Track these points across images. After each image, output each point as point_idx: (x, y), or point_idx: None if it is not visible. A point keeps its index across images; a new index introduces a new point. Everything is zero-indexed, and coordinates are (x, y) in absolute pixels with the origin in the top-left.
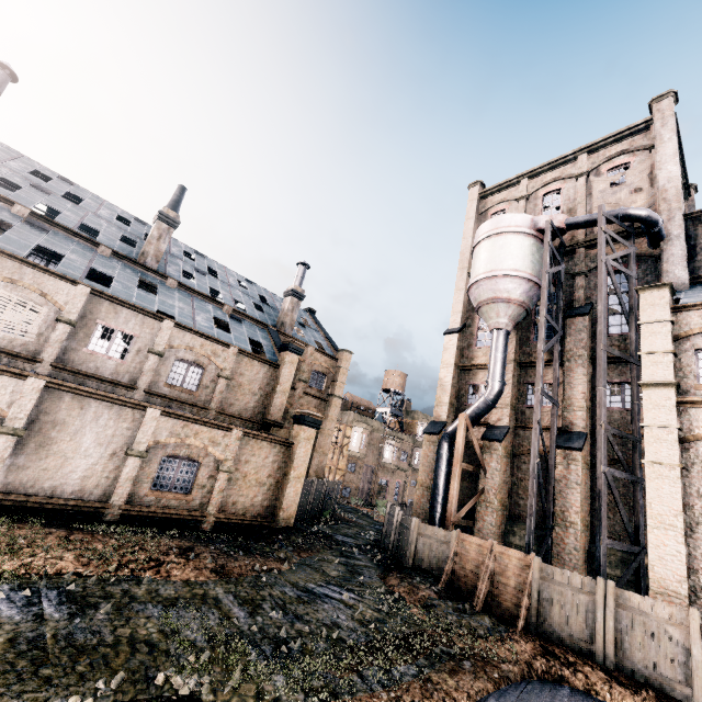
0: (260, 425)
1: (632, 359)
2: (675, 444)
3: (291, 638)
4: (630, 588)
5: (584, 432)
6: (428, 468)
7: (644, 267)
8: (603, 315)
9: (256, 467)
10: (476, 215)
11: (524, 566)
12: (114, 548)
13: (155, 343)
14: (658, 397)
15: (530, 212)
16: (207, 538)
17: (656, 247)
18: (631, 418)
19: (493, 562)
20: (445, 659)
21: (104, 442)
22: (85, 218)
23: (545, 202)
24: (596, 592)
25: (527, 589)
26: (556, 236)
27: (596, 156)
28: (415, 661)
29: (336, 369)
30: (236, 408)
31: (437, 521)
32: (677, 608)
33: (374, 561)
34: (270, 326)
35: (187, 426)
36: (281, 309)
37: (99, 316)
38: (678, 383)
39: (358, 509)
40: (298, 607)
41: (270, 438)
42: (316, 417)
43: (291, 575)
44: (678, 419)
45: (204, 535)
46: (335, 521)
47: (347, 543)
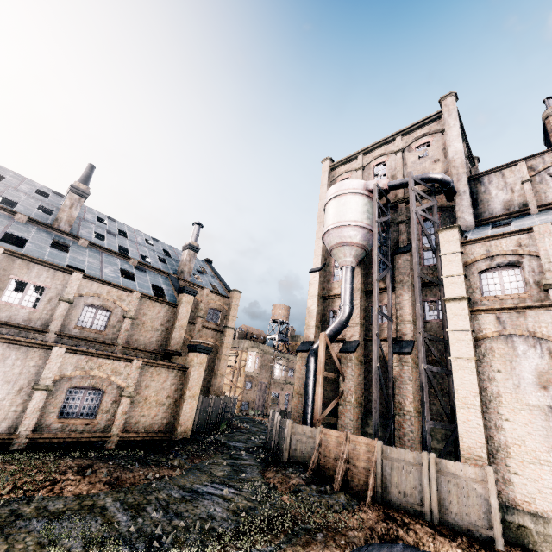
0: (162, 355)
1: (439, 282)
2: (470, 343)
3: (165, 534)
4: (452, 458)
5: (412, 340)
6: (301, 379)
7: (445, 215)
8: (416, 250)
9: (155, 391)
10: (328, 182)
11: (371, 449)
12: (12, 473)
13: (65, 293)
14: (456, 308)
15: (366, 178)
16: (109, 455)
17: (451, 200)
18: (442, 326)
19: (347, 449)
20: (302, 534)
21: (12, 380)
22: (4, 192)
23: (376, 171)
24: (422, 464)
25: (372, 468)
26: (383, 195)
27: (407, 137)
28: (274, 540)
29: (228, 305)
30: (140, 343)
31: (308, 421)
32: (478, 468)
33: (258, 459)
34: (171, 274)
35: (91, 360)
36: (180, 260)
37: (12, 272)
38: (469, 297)
39: (254, 419)
40: (180, 505)
41: (167, 365)
42: (207, 344)
43: (180, 479)
44: (471, 324)
45: (107, 453)
46: (231, 430)
47: (237, 447)
